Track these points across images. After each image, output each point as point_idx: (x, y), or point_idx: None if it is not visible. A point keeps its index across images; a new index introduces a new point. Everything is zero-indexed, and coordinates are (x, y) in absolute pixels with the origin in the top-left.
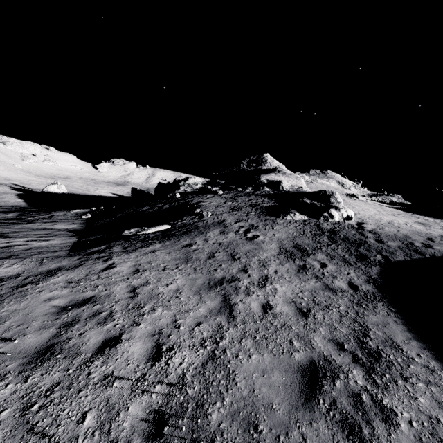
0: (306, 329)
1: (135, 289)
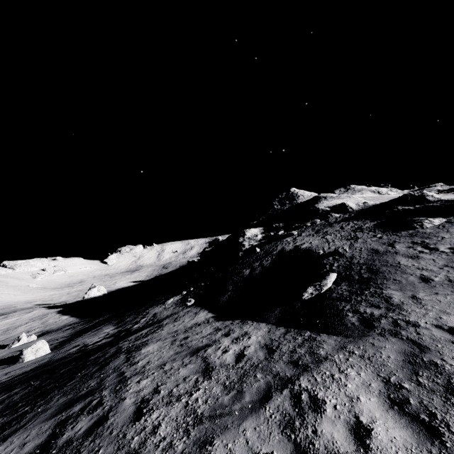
0: None
1: None
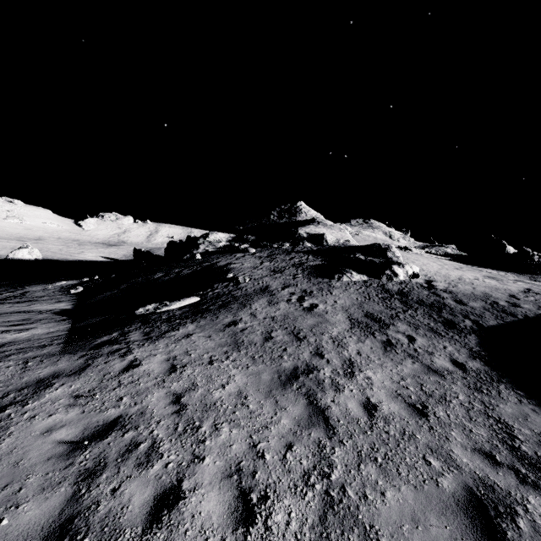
0: (436, 437)
1: (179, 398)
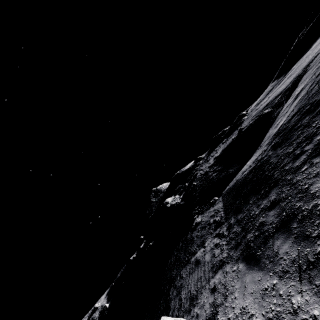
0: None
1: None
